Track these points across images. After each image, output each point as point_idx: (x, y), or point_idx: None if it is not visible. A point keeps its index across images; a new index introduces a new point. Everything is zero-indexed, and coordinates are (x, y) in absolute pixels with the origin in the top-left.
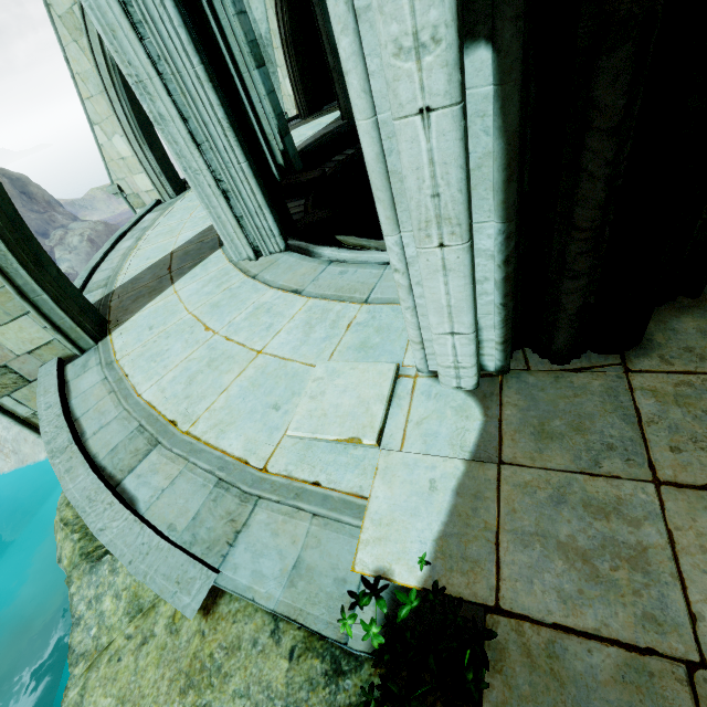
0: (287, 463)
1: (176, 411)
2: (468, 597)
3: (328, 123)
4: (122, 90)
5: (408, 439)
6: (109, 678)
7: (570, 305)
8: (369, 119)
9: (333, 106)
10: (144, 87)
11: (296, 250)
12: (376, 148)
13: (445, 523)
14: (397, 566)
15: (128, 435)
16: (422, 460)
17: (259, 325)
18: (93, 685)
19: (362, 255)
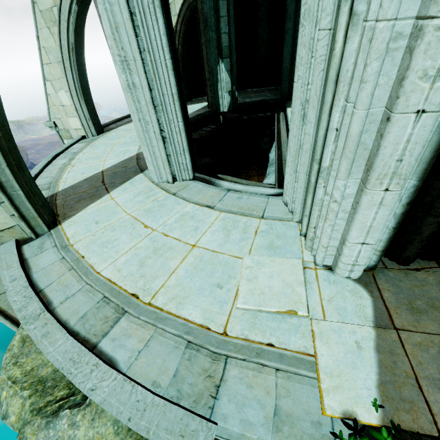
0: (242, 329)
1: (135, 286)
2: (418, 430)
3: (199, 108)
4: (74, 63)
5: (326, 311)
6: None
7: (426, 231)
8: (366, 110)
9: (199, 100)
10: (127, 65)
11: (201, 180)
12: (361, 127)
13: (378, 373)
14: (357, 408)
15: (95, 305)
16: (344, 326)
17: (187, 227)
18: None
19: (251, 188)
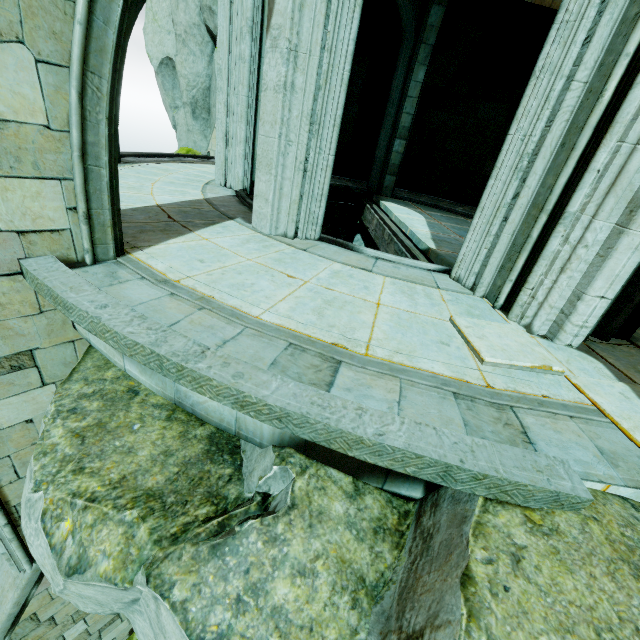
0: (504, 382)
1: (330, 336)
2: None
3: None
4: None
5: (572, 371)
6: (517, 614)
7: (638, 297)
8: None
9: None
10: (295, 56)
11: (331, 242)
12: (639, 165)
13: None
14: None
15: (284, 351)
16: (600, 381)
17: (353, 284)
18: (503, 632)
19: (407, 260)
